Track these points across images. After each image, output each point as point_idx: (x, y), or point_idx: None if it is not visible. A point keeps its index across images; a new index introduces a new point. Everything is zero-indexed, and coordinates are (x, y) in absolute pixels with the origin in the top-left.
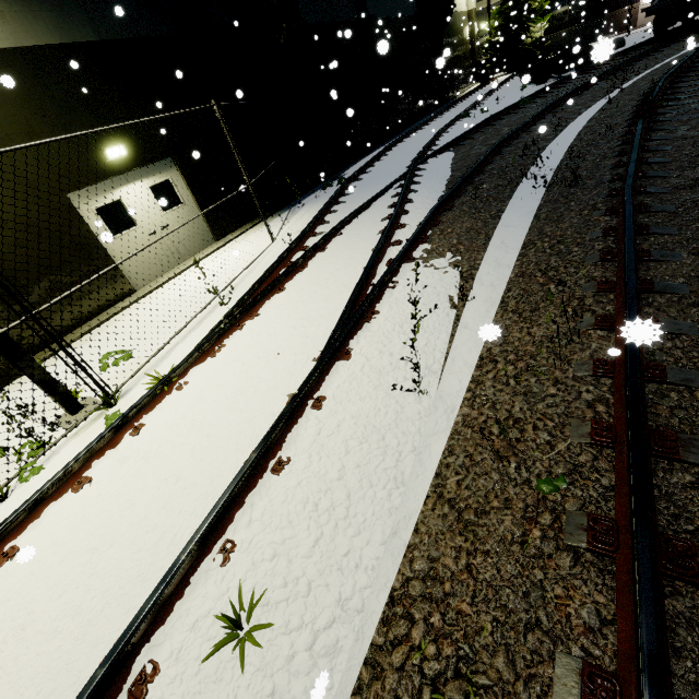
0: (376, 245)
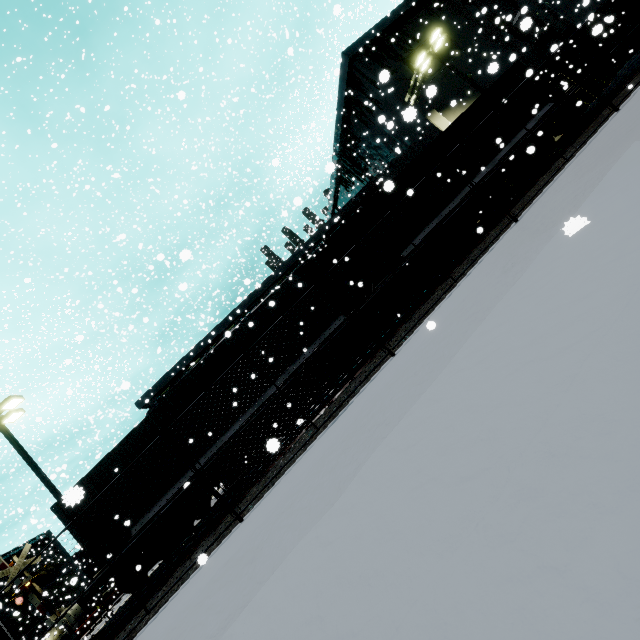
0: None
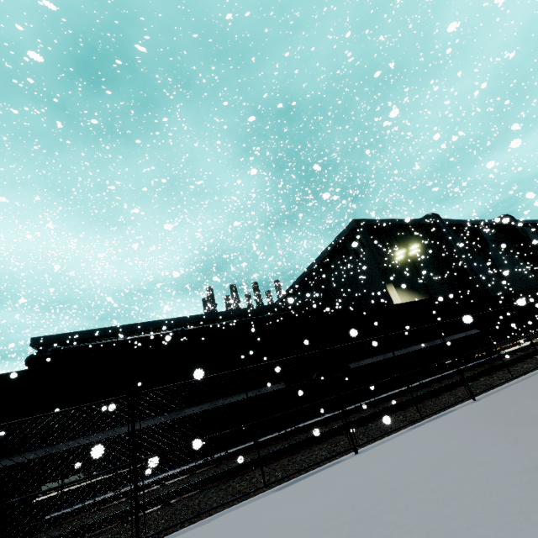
0: (532, 335)
